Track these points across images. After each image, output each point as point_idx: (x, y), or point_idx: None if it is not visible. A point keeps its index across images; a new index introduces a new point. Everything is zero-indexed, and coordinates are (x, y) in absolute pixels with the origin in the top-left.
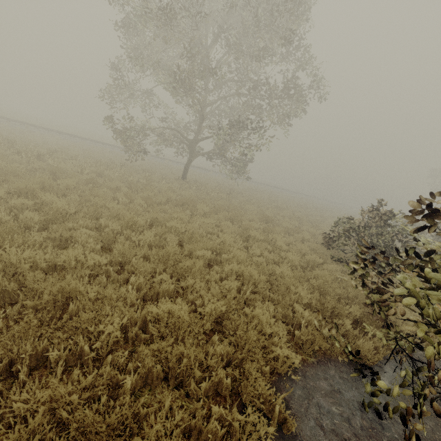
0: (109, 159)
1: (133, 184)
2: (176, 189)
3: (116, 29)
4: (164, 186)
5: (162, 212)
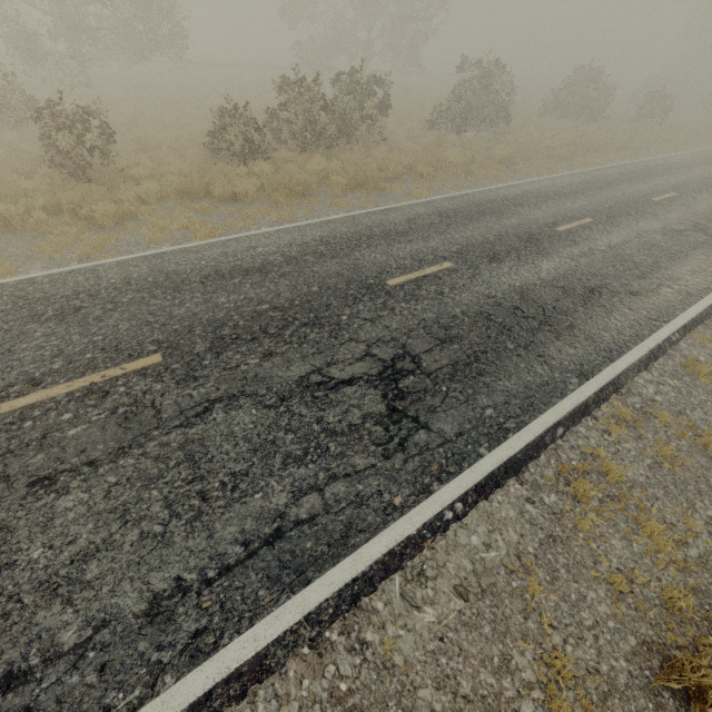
0: None
1: None
2: None
3: None
4: None
5: None
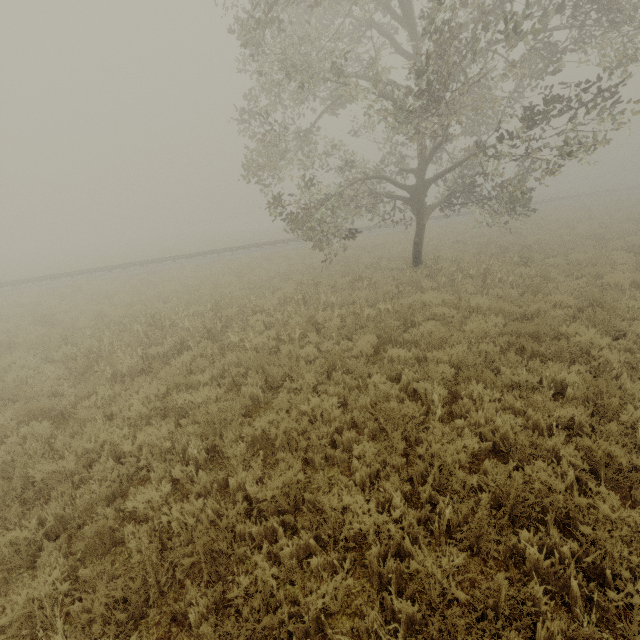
0: (283, 276)
1: (388, 327)
2: (445, 298)
3: (246, 35)
4: (439, 306)
5: (523, 390)
